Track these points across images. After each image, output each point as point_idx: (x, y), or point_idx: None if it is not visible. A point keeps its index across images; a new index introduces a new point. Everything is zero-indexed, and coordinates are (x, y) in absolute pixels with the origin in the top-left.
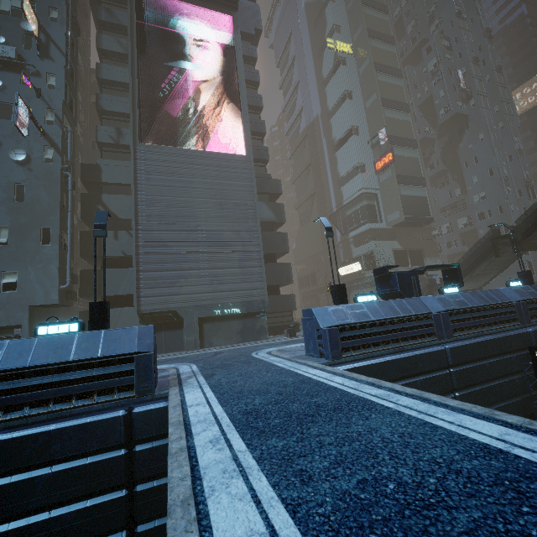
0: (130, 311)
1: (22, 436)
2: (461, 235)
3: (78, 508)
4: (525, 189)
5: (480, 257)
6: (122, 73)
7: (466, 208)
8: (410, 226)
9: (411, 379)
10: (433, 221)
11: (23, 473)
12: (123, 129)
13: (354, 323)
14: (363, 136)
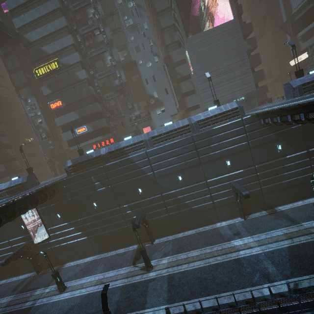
0: (197, 111)
1: (223, 125)
2: None
3: (237, 137)
4: None
5: None
6: (163, 3)
7: None
8: None
9: None
10: None
11: (225, 132)
12: (173, 34)
13: (308, 82)
14: None
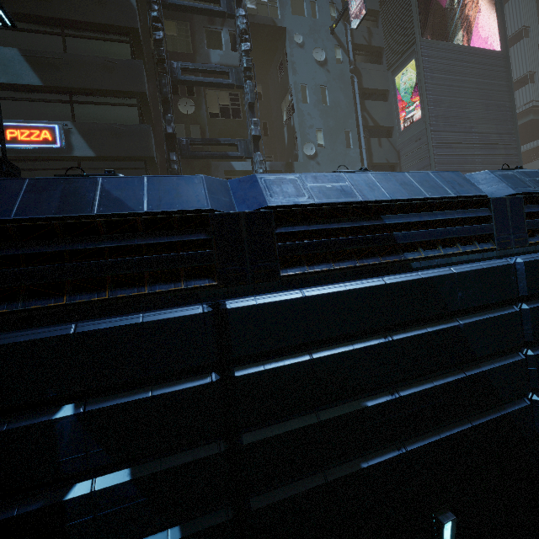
0: None
1: None
2: None
3: None
4: None
5: None
6: None
7: None
8: None
9: None
10: None
11: None
12: (372, 28)
13: None
14: (534, 38)
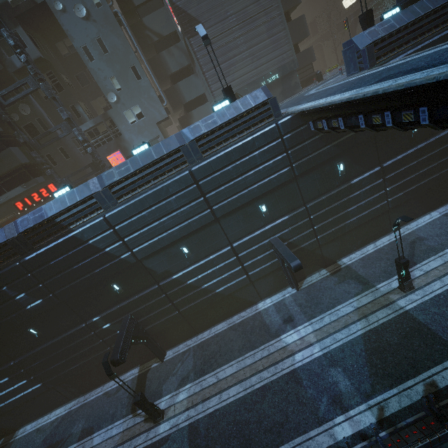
0: (204, 108)
1: (245, 142)
2: None
3: (272, 162)
4: None
5: None
6: None
7: None
8: None
9: None
10: None
11: (250, 155)
12: None
13: (384, 36)
14: None
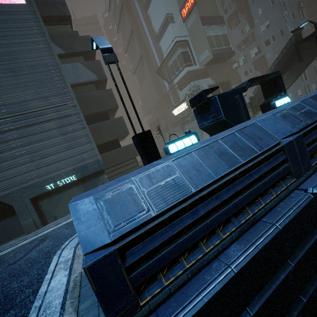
0: None
1: None
2: (254, 63)
3: None
4: (297, 11)
5: (283, 67)
6: None
7: (255, 40)
8: (218, 63)
9: (278, 276)
10: (234, 54)
11: None
12: None
13: (156, 216)
14: None
